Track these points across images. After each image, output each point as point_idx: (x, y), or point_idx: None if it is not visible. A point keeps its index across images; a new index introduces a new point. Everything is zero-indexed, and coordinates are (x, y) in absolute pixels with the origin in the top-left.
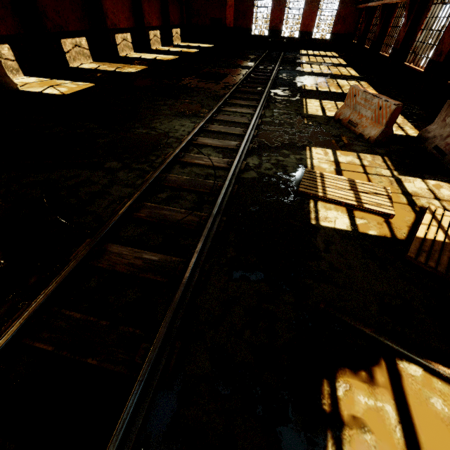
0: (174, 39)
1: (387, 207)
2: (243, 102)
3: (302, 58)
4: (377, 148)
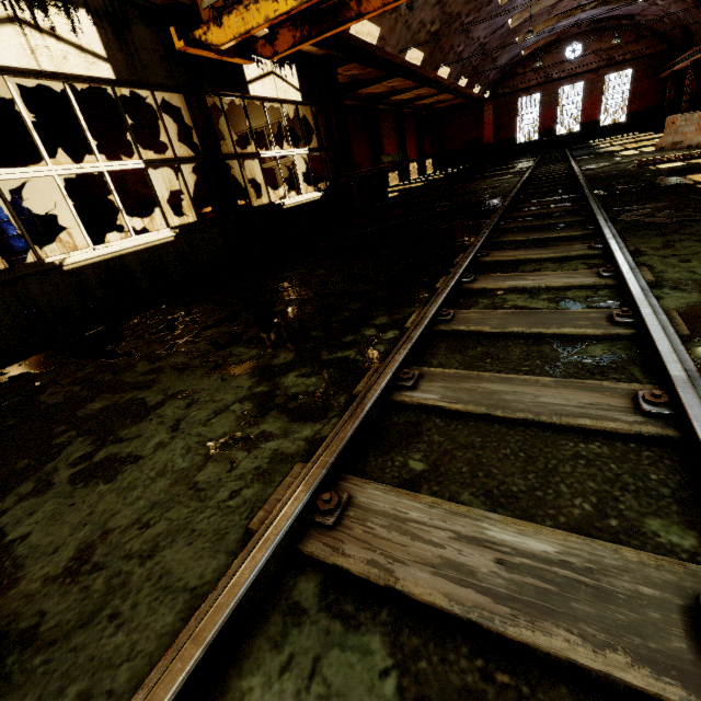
0: (427, 170)
1: None
2: (551, 165)
3: (593, 144)
4: None
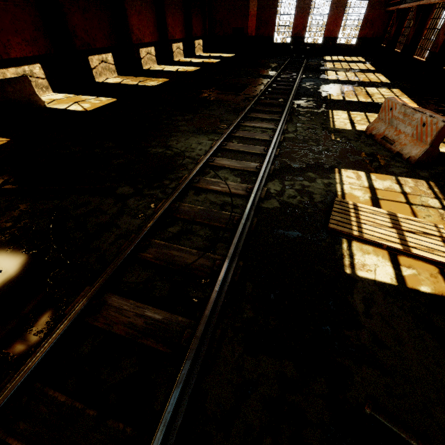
0: (196, 50)
1: (441, 253)
2: (264, 115)
3: (326, 65)
4: (419, 169)
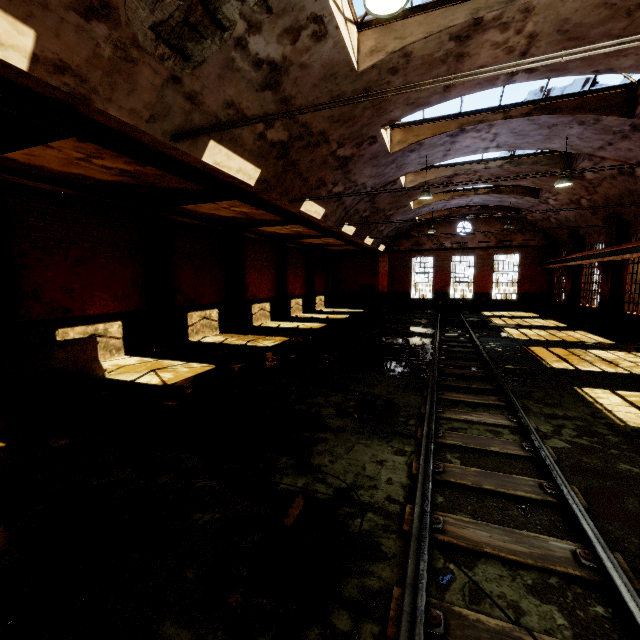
0: (317, 306)
1: None
2: (471, 397)
3: (494, 321)
4: None
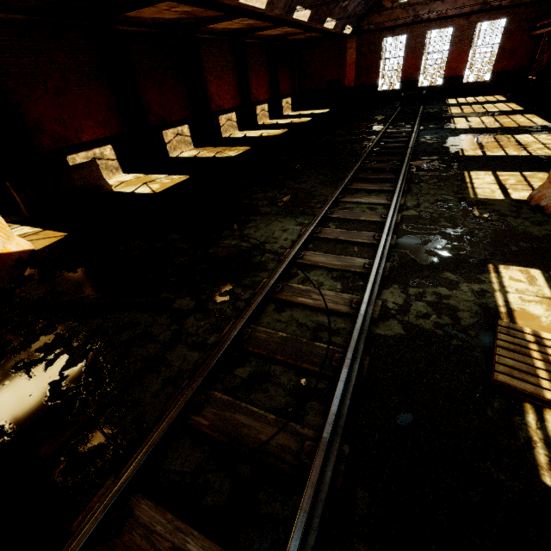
0: (284, 110)
1: None
2: (371, 186)
3: (451, 110)
4: None
